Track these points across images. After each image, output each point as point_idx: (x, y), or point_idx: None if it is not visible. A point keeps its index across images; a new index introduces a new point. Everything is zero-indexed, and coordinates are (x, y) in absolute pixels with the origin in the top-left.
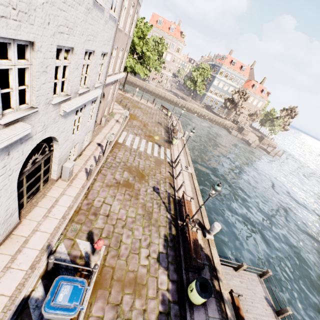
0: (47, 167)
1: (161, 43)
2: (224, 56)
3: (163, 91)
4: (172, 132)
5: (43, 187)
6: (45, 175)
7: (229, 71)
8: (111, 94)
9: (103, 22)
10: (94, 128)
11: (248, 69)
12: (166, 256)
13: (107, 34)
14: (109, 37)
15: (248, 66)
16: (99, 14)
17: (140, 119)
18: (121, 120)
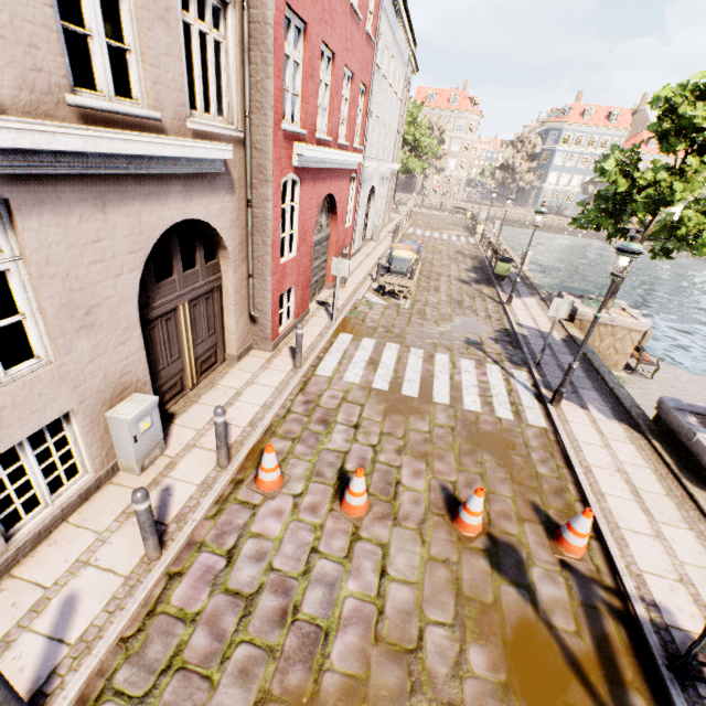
0: (366, 223)
1: (439, 126)
2: (565, 108)
3: (454, 202)
4: (475, 226)
5: (363, 242)
6: (365, 229)
7: (582, 130)
8: (390, 189)
9: (395, 106)
10: (385, 211)
11: (627, 114)
12: (474, 271)
13: (396, 115)
14: (396, 117)
15: (625, 108)
16: (394, 101)
17: (426, 222)
18: (403, 222)
